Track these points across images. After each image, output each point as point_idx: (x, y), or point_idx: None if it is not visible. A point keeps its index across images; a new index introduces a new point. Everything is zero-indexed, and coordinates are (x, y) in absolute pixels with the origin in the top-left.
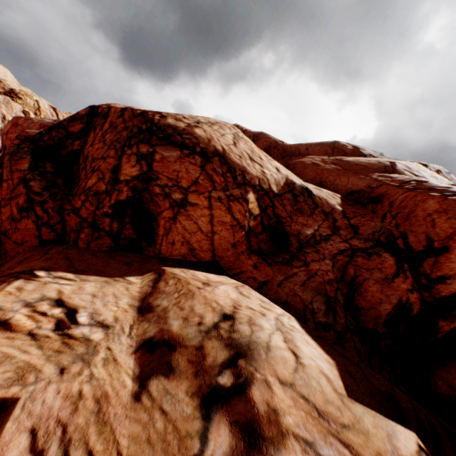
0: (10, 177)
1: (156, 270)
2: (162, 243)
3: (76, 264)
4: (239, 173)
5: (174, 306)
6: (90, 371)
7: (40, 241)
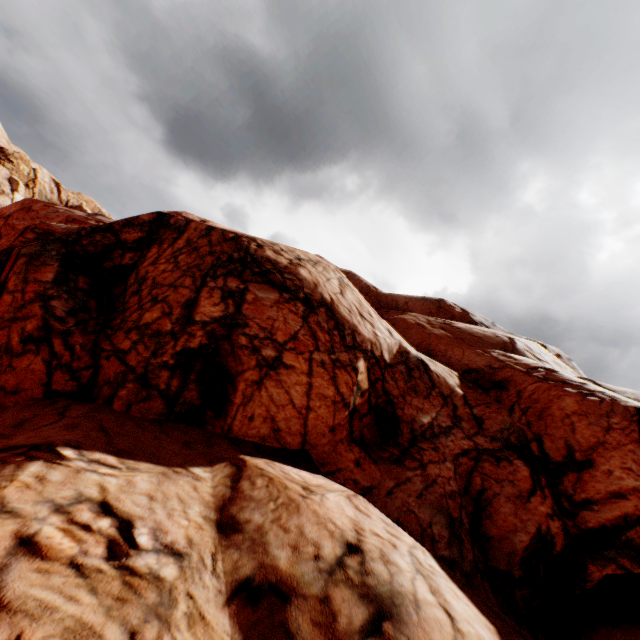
0: (20, 287)
1: (231, 459)
2: (236, 416)
3: (116, 440)
4: (348, 332)
5: (273, 524)
6: (172, 638)
7: (46, 392)
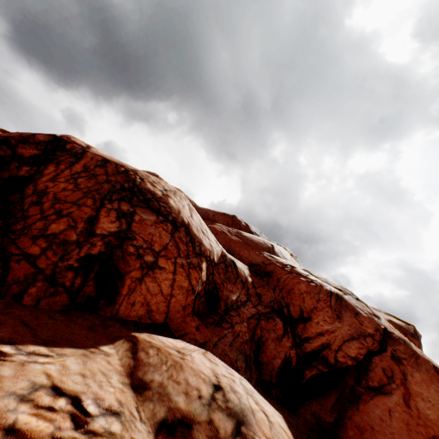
0: None
1: (126, 336)
2: (123, 303)
3: (39, 332)
4: (197, 244)
5: (169, 380)
6: None
7: None
